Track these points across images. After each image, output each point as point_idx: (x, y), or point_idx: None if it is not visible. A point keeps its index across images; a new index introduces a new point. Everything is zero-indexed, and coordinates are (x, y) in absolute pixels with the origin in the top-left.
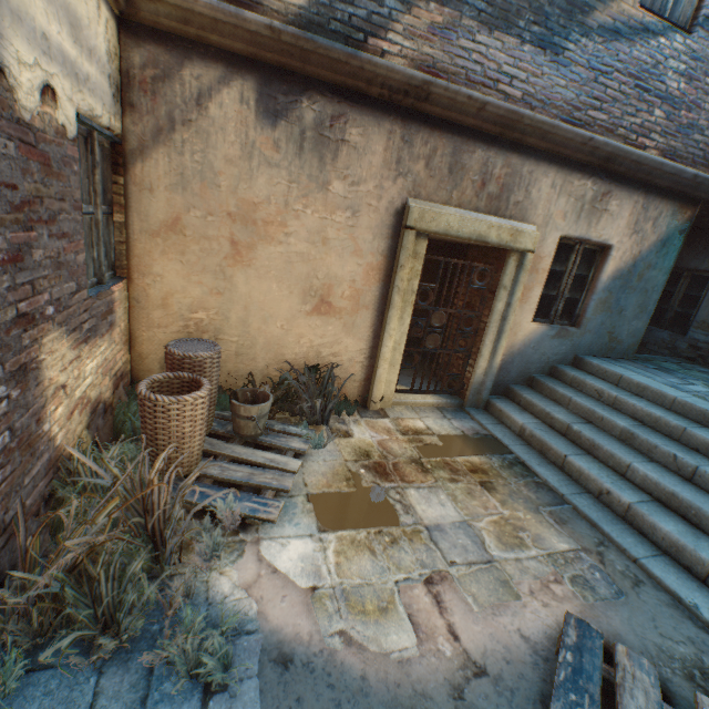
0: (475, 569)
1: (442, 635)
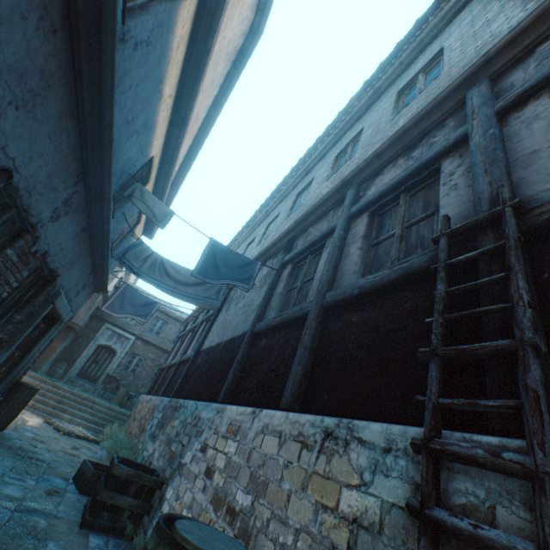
0: (26, 415)
1: (34, 422)
